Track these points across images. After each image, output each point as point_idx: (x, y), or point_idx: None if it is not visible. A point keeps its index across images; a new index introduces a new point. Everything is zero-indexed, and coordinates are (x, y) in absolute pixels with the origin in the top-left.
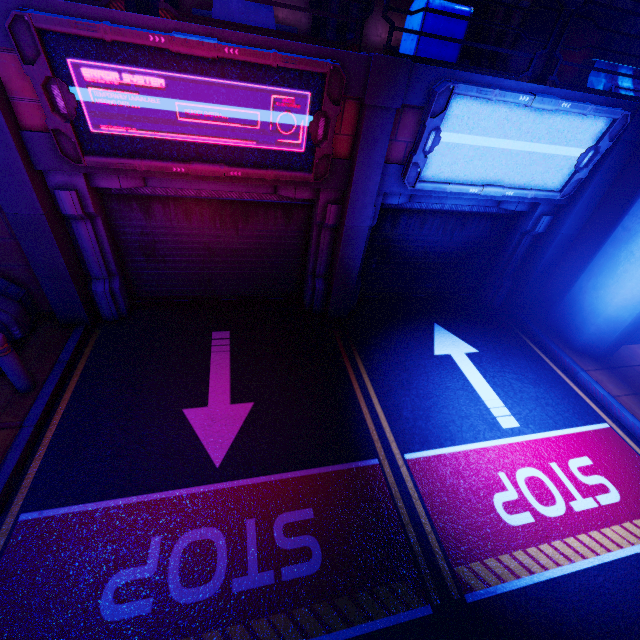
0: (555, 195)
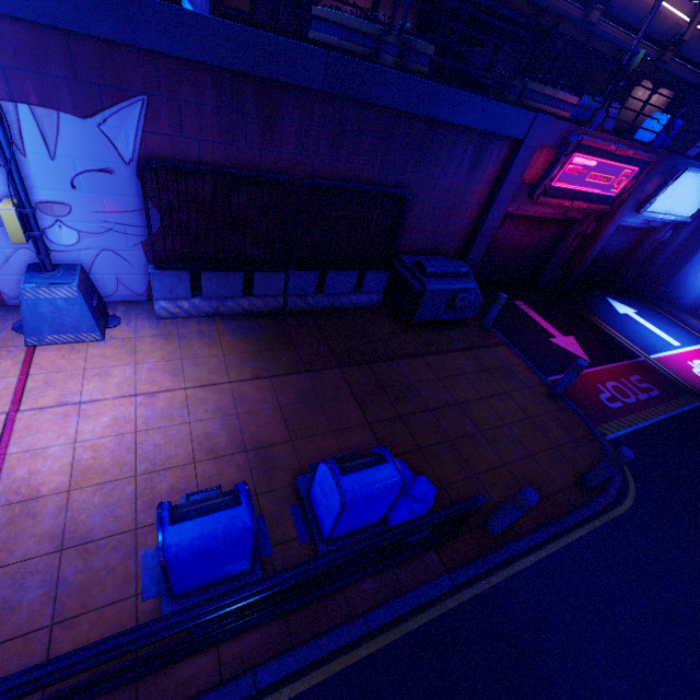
0: (688, 219)
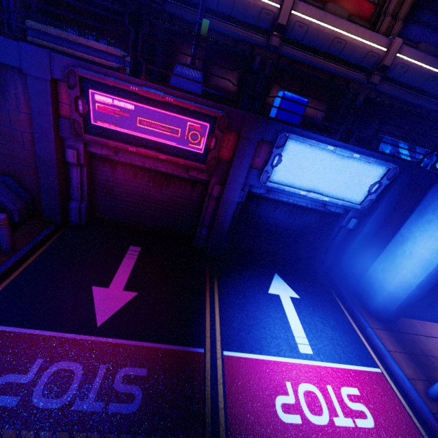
0: (356, 206)
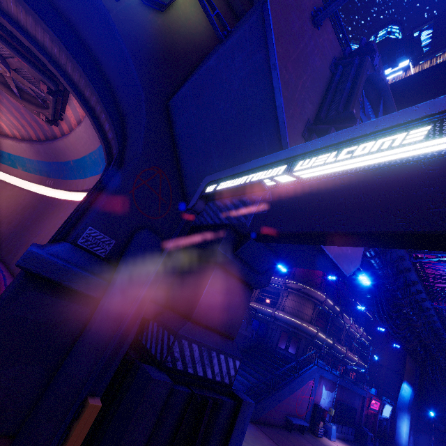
0: (388, 418)
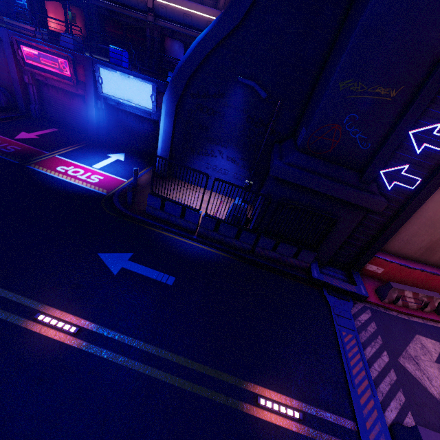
0: (151, 110)
